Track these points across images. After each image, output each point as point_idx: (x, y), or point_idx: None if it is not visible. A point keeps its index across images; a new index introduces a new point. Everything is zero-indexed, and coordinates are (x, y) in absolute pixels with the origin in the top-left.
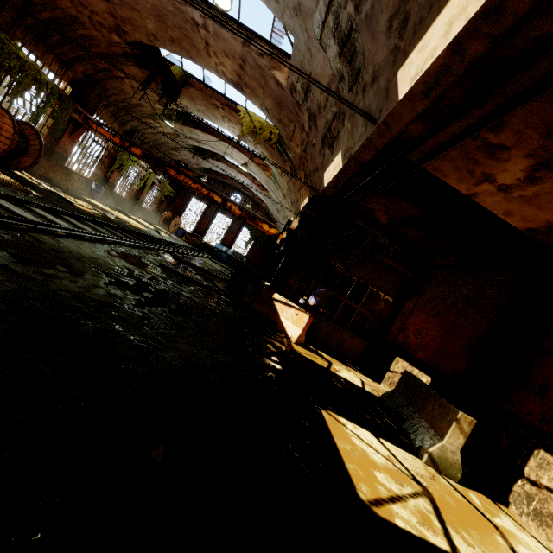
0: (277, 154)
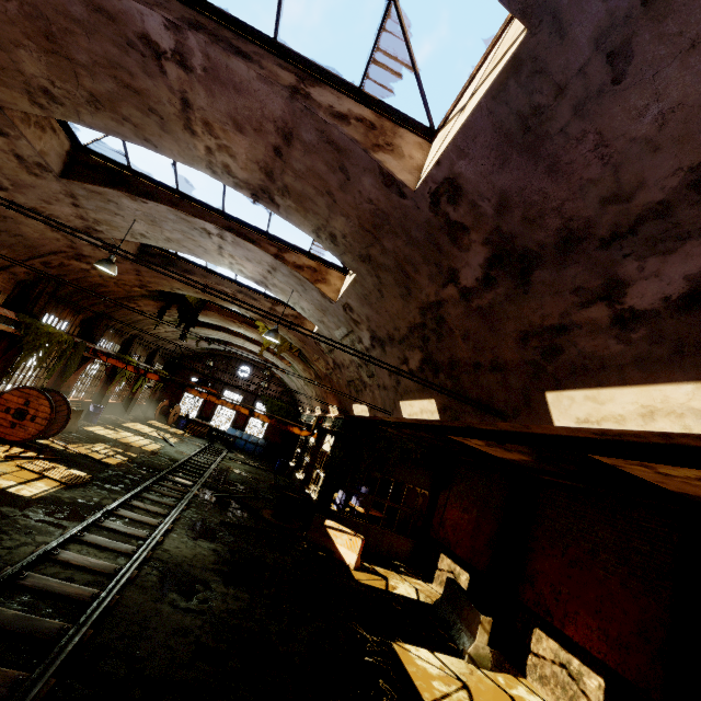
0: (299, 359)
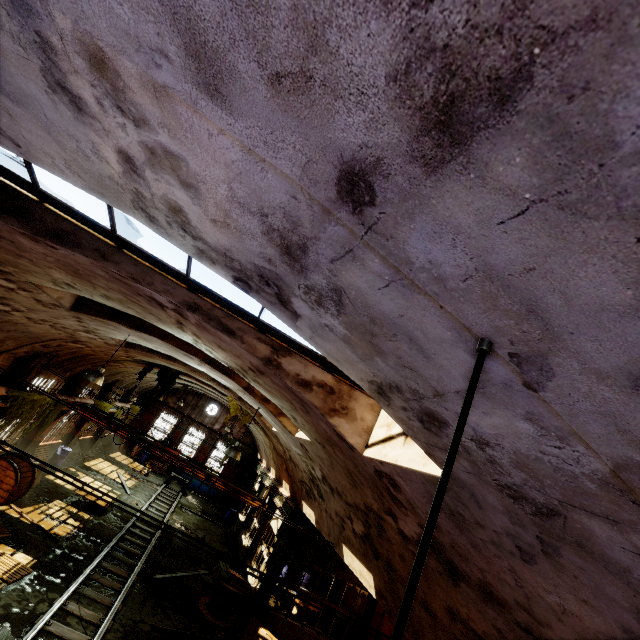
0: (261, 429)
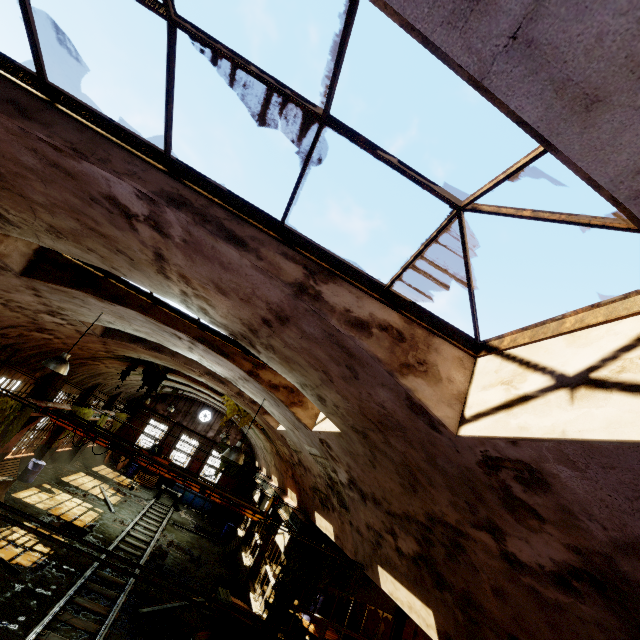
0: (262, 432)
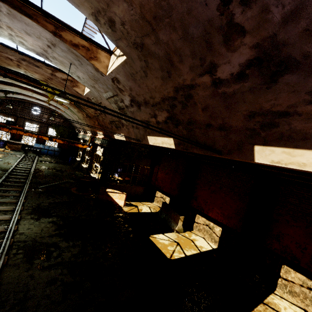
0: (75, 106)
